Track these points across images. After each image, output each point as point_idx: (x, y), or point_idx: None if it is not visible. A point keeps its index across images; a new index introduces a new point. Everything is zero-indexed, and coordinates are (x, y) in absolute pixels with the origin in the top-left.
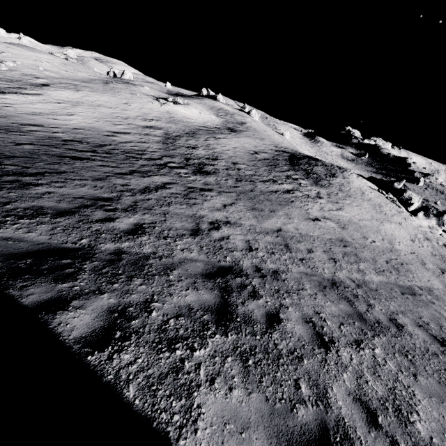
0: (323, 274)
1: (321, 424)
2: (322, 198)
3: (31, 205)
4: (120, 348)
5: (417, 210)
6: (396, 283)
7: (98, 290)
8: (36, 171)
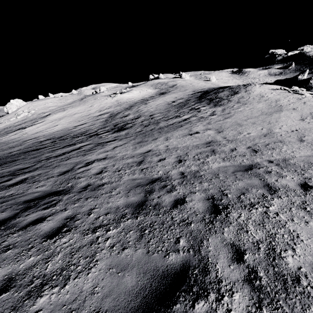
0: (153, 175)
1: None
2: (215, 114)
3: None
4: None
5: None
6: (239, 164)
7: None
8: None
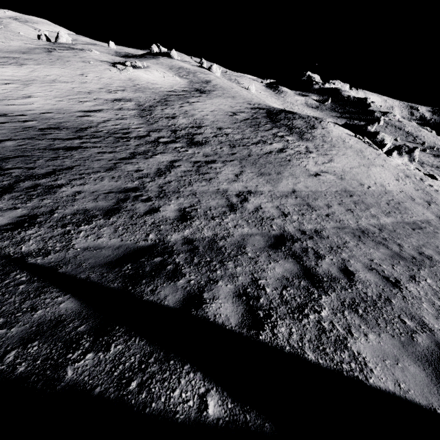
0: (349, 225)
1: (437, 344)
2: (312, 152)
3: (75, 210)
4: (272, 324)
5: (391, 150)
6: (403, 222)
7: (210, 279)
8: (44, 170)
